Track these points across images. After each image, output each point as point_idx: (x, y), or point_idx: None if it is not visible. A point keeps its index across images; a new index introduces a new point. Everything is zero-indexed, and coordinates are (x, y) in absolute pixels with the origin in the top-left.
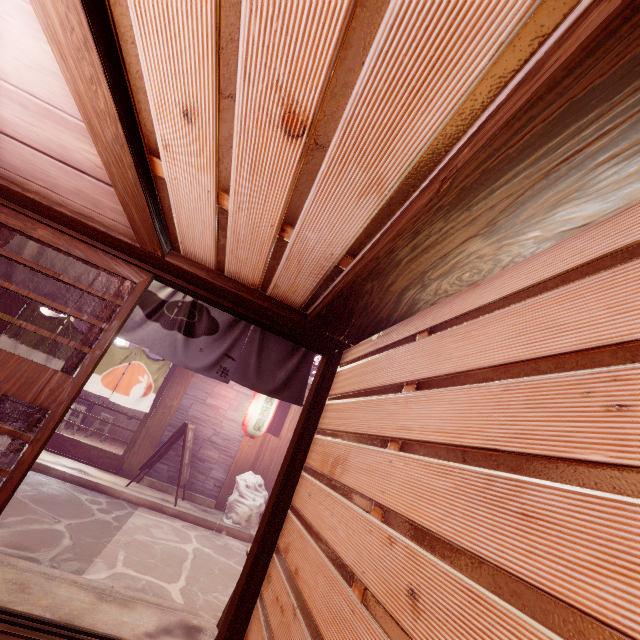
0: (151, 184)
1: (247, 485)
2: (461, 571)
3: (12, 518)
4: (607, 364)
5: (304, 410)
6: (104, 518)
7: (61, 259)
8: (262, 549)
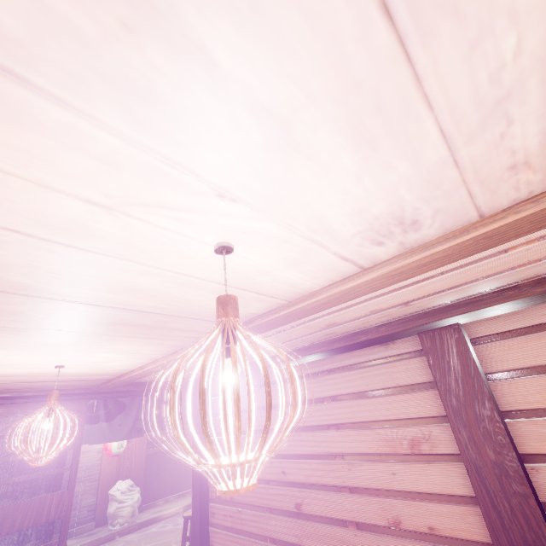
0: None
1: (122, 492)
2: (293, 459)
3: None
4: (308, 404)
5: (195, 427)
6: None
7: None
8: (202, 506)
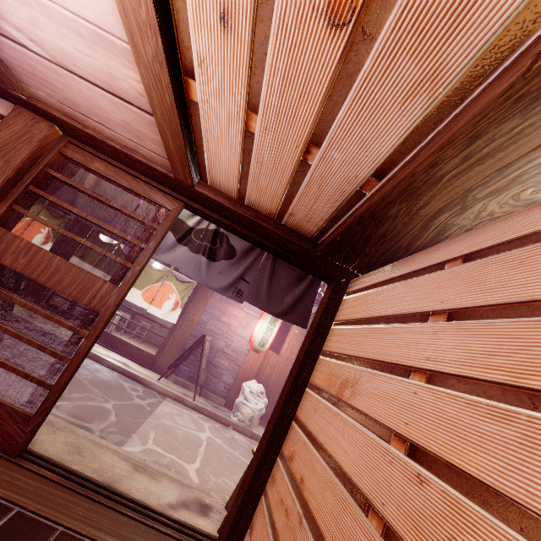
0: (185, 109)
1: (251, 391)
2: None
3: (75, 394)
4: None
5: (309, 332)
6: (140, 403)
7: (112, 190)
8: (267, 452)
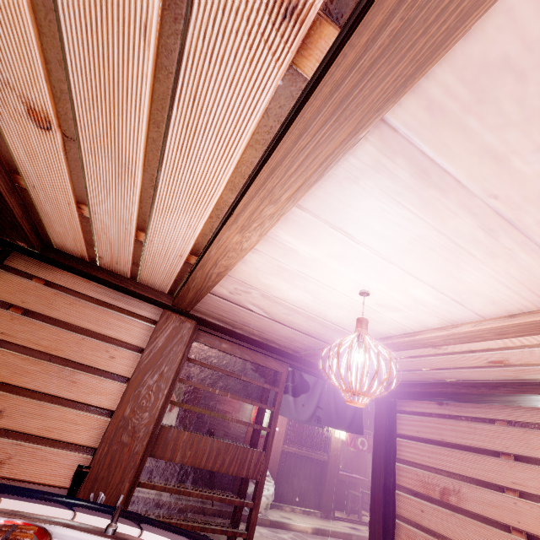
0: None
1: None
2: None
3: None
4: None
5: (379, 443)
6: None
7: (213, 352)
8: None
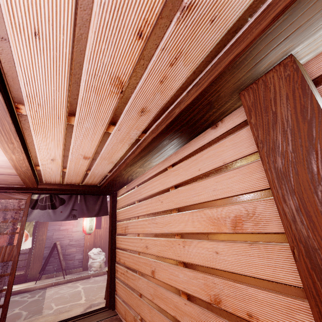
0: (34, 172)
1: (94, 254)
2: (151, 237)
3: None
4: (160, 194)
5: (110, 216)
6: (34, 299)
7: None
8: (112, 265)
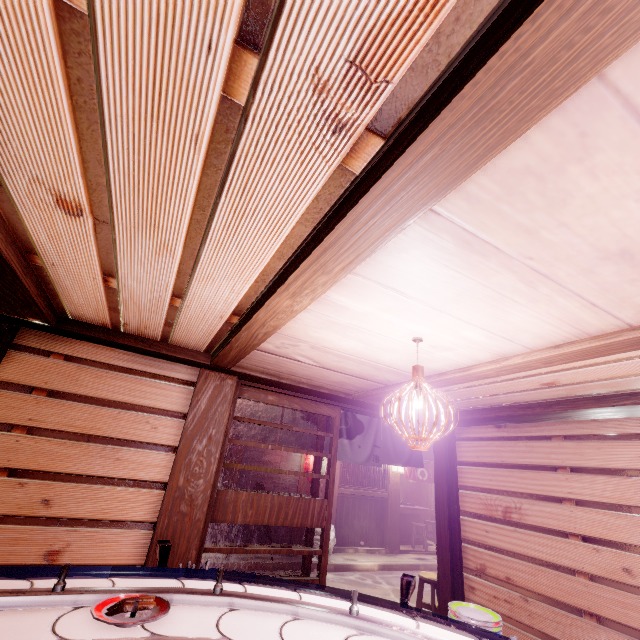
0: None
1: None
2: None
3: None
4: None
5: (440, 473)
6: None
7: (258, 405)
8: (453, 573)
